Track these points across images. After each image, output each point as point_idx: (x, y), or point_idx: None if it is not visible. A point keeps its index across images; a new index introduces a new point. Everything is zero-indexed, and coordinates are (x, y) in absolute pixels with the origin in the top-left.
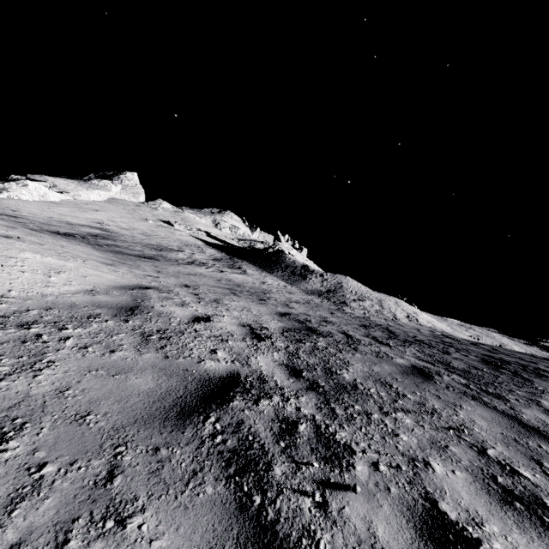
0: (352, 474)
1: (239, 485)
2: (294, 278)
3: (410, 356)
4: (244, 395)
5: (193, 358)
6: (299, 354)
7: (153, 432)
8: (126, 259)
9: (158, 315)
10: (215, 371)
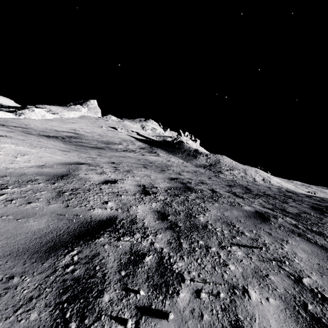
0: (174, 301)
1: (64, 311)
2: (189, 157)
3: (256, 205)
4: (112, 233)
5: (86, 207)
6: (172, 204)
7: (18, 263)
8: (82, 149)
9: (79, 179)
10: (98, 215)
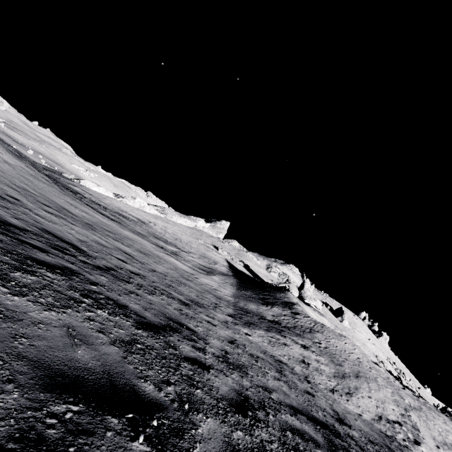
0: None
1: None
2: (254, 299)
3: None
4: None
5: None
6: None
7: None
8: (45, 183)
9: None
10: None
